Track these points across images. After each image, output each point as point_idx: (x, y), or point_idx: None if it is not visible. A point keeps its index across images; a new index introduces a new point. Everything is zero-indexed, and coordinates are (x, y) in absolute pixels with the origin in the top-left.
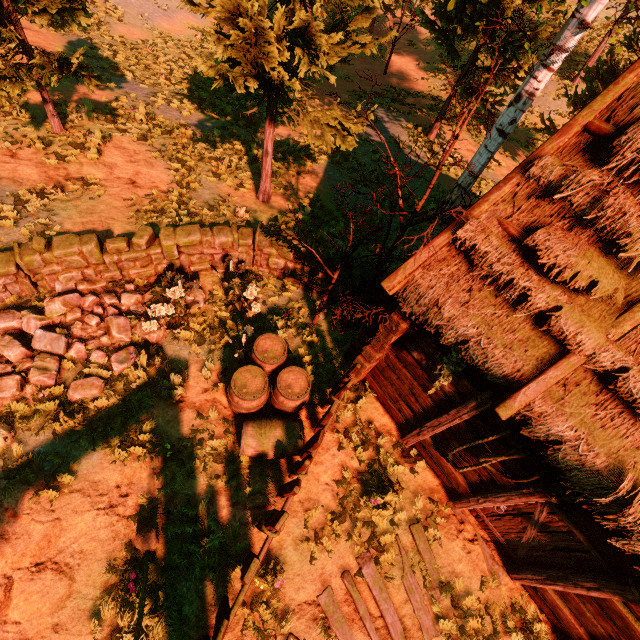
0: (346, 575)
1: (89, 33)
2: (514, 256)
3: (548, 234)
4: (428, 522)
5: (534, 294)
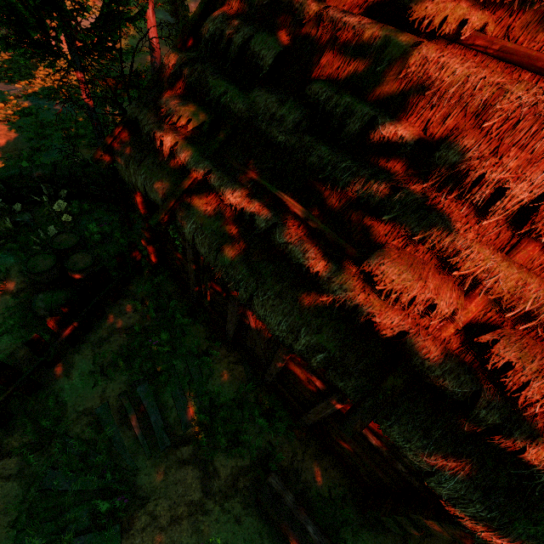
0: (122, 393)
1: None
2: (155, 118)
3: (169, 97)
4: (202, 354)
5: (165, 139)
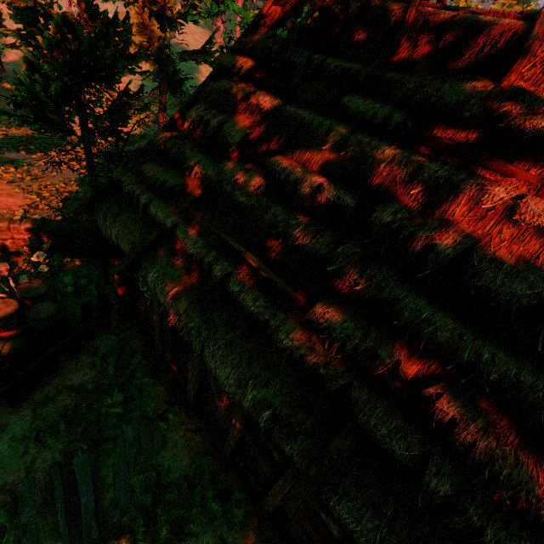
0: (54, 465)
1: (8, 132)
2: (137, 180)
3: (151, 164)
4: (157, 419)
5: (142, 197)
